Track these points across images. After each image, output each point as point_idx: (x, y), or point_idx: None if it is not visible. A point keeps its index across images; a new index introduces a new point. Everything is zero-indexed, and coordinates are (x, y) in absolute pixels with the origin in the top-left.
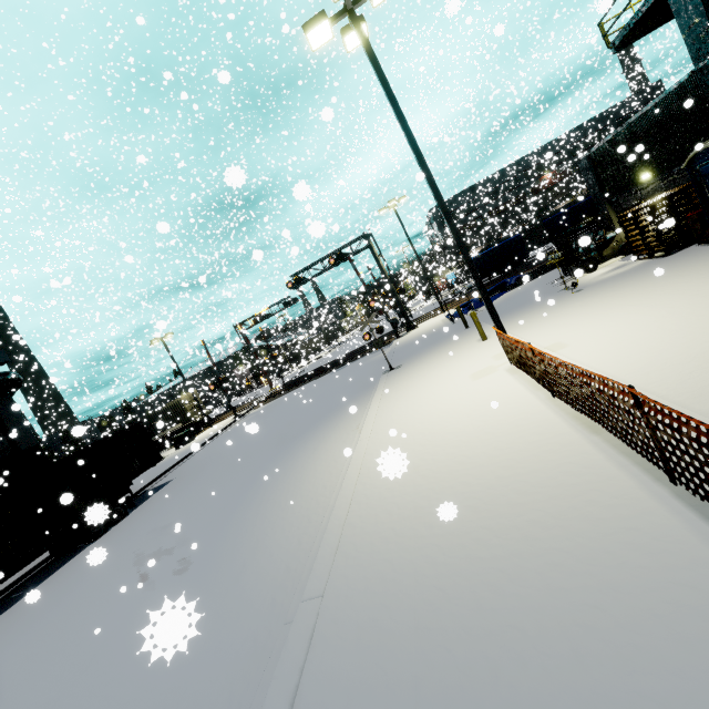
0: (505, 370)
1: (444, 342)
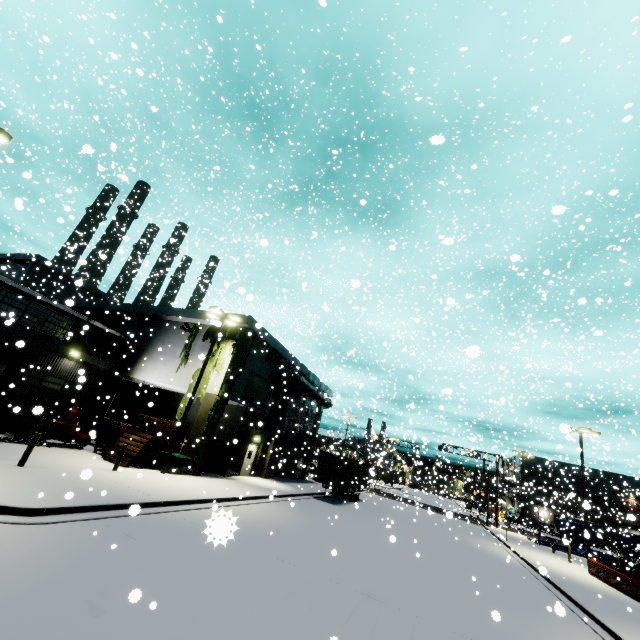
0: (586, 573)
1: (539, 549)
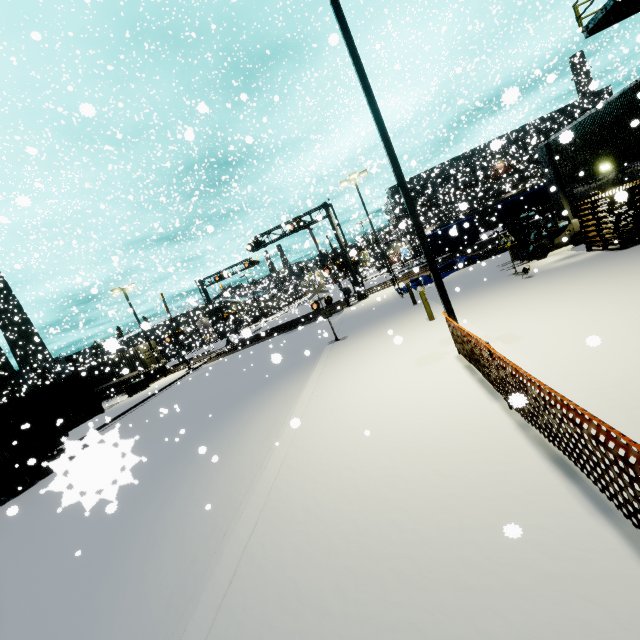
0: (452, 360)
1: (391, 317)
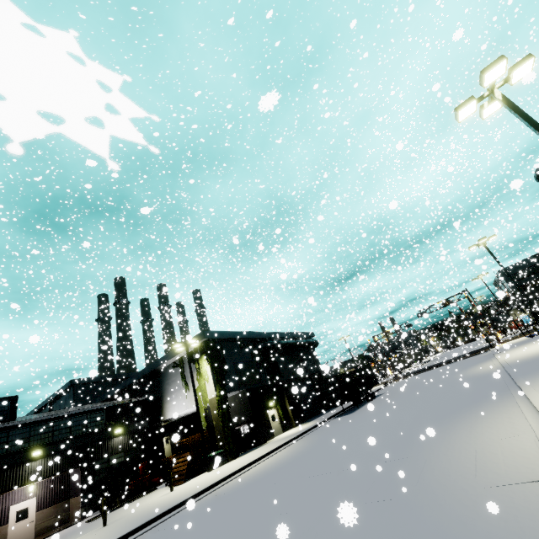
0: None
1: (528, 342)
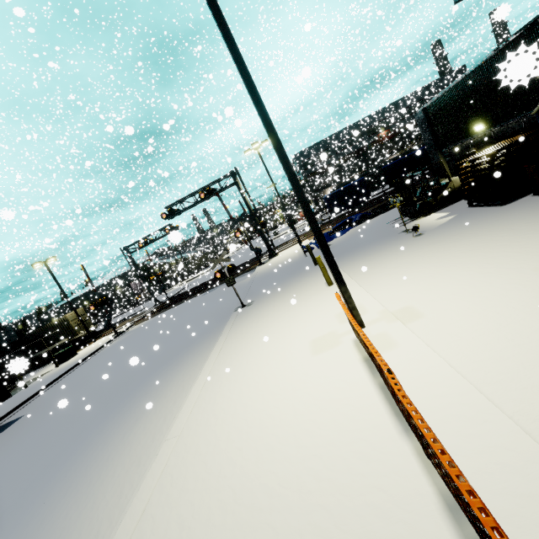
0: (350, 347)
1: (294, 280)
